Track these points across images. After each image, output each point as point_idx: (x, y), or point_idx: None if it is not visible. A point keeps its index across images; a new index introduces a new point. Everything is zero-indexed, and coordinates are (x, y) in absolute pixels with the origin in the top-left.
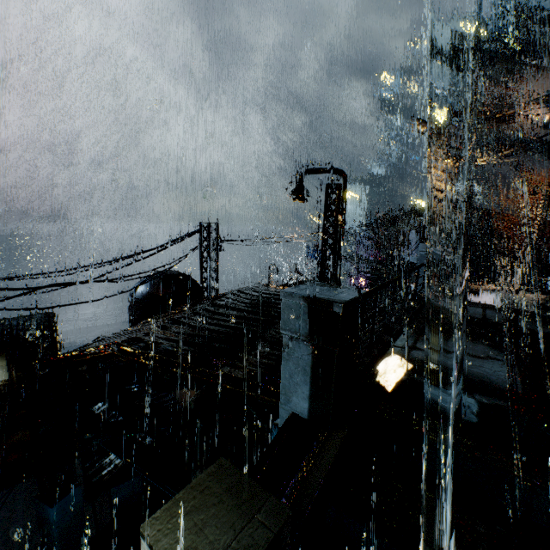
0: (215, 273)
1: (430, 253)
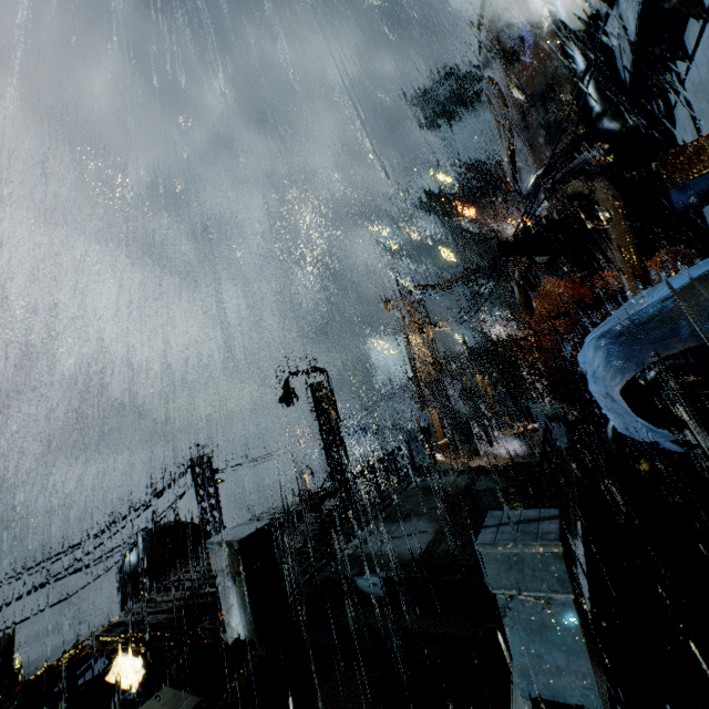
0: (217, 511)
1: (412, 430)
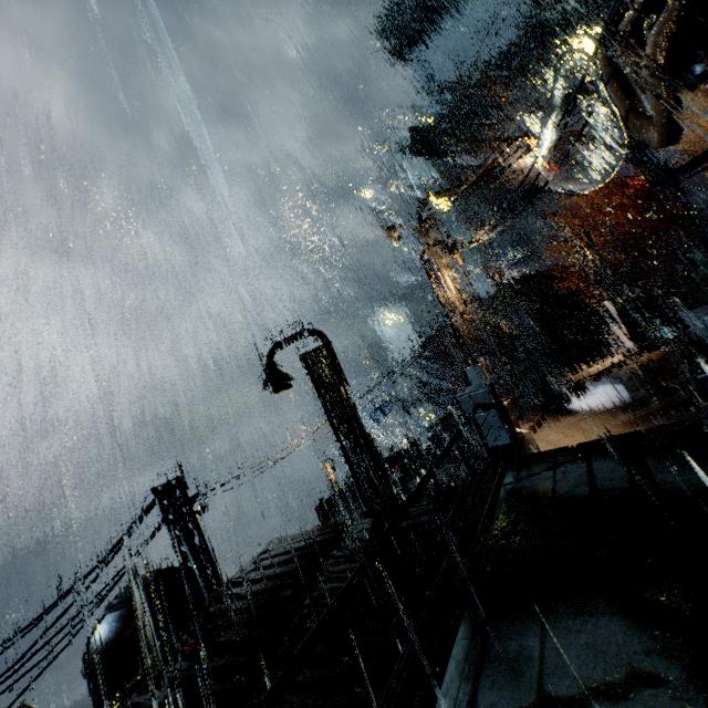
0: (204, 554)
1: (472, 394)
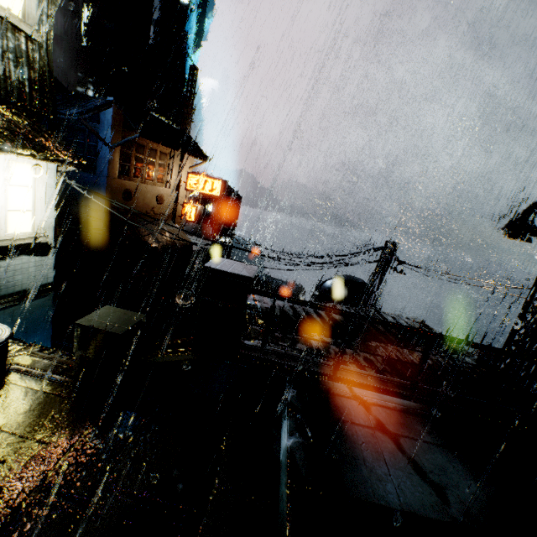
0: (382, 291)
1: None
